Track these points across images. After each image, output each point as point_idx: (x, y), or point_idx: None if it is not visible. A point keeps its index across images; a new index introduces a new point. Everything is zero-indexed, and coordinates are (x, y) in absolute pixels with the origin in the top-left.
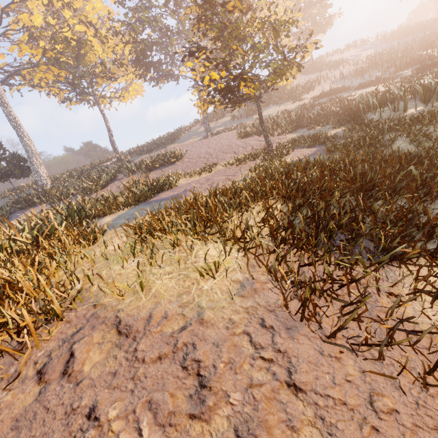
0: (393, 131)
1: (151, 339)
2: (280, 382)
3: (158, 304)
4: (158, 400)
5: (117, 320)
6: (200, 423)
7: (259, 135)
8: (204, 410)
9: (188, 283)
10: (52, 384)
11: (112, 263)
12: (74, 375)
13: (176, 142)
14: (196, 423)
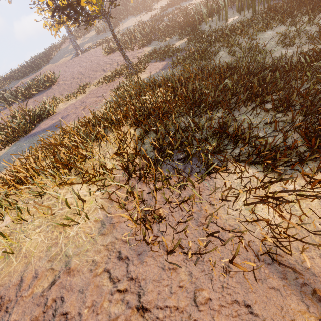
0: (218, 42)
1: (22, 306)
2: (132, 309)
3: (28, 265)
4: None
5: None
6: None
7: None
8: None
9: (56, 234)
10: None
11: None
12: None
13: (50, 62)
14: None
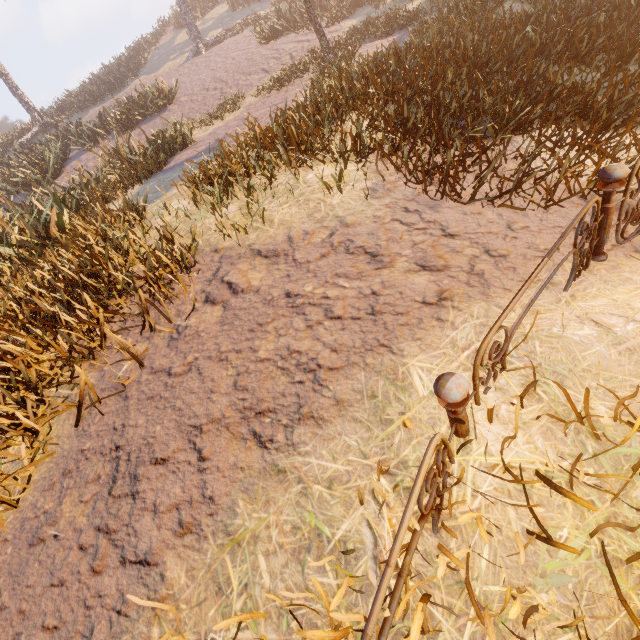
0: None
1: (305, 250)
2: (438, 237)
3: (291, 229)
4: (343, 272)
5: (255, 252)
6: (386, 269)
7: (296, 32)
8: (386, 264)
9: (313, 205)
10: (231, 301)
11: (198, 220)
12: (247, 290)
13: (142, 72)
14: (384, 270)
